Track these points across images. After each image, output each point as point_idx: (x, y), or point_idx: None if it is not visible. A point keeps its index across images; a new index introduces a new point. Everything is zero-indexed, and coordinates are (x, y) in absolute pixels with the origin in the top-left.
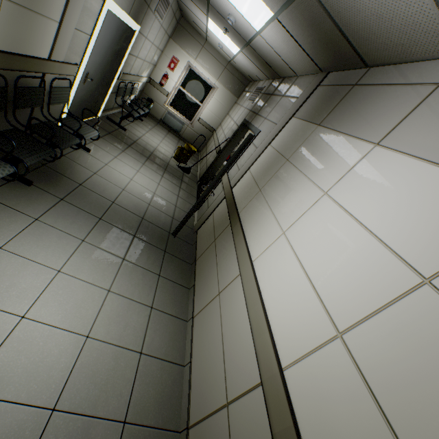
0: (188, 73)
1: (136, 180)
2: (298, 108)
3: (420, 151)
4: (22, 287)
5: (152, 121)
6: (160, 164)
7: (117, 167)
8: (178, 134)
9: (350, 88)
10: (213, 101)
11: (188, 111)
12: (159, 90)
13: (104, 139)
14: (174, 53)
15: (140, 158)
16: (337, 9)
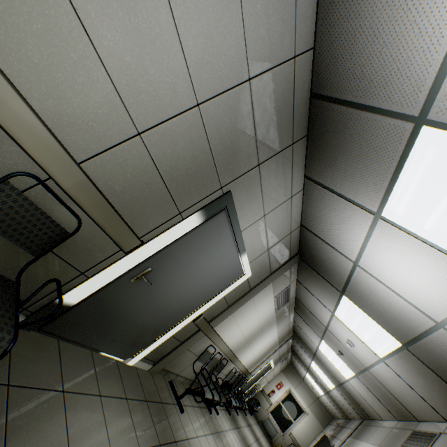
0: (288, 394)
1: (254, 445)
2: (351, 432)
3: (370, 441)
4: (236, 445)
5: (255, 419)
6: None
7: (247, 431)
8: (271, 439)
9: (366, 425)
10: (303, 422)
11: (283, 422)
12: (266, 398)
13: (240, 413)
14: (281, 379)
15: (254, 436)
16: (351, 394)
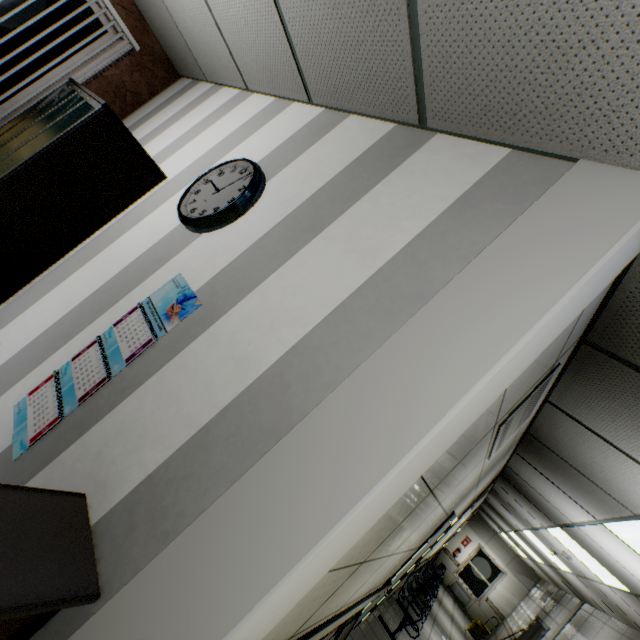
0: (478, 551)
1: (453, 632)
2: (569, 617)
3: None
4: None
5: (440, 584)
6: (460, 629)
7: (441, 615)
8: (464, 606)
9: (588, 615)
10: (502, 585)
11: (476, 586)
12: (450, 558)
13: None
14: (467, 533)
15: (448, 616)
16: (566, 579)
